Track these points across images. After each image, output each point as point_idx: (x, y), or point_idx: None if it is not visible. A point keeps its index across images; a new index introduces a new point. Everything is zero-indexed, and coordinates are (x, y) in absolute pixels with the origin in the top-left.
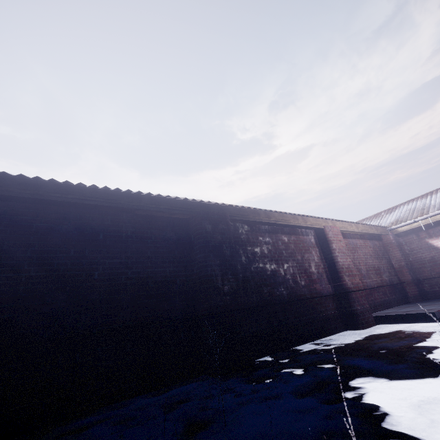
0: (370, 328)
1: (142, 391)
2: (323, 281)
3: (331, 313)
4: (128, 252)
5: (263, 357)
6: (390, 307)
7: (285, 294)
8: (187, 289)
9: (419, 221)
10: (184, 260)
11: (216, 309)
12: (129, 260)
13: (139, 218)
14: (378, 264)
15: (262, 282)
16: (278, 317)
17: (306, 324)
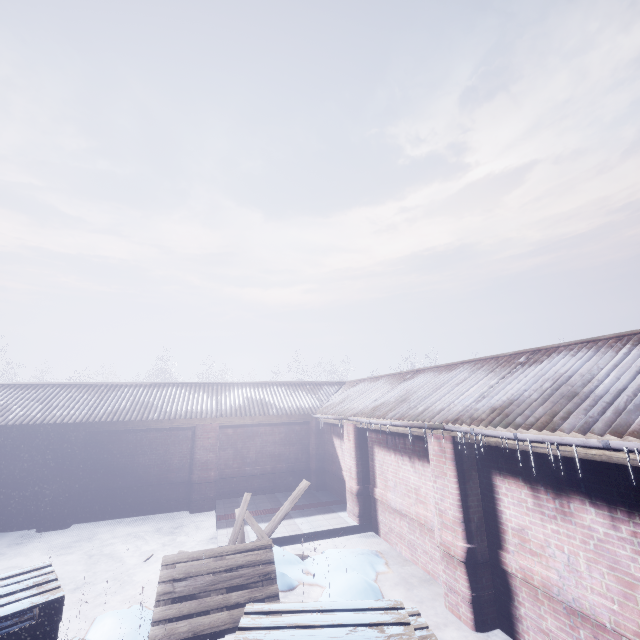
0: (201, 513)
1: (1, 531)
2: (183, 470)
3: (177, 496)
4: (7, 457)
5: (90, 522)
6: (270, 493)
7: (130, 482)
8: (43, 478)
9: (320, 419)
10: (46, 459)
11: (45, 496)
12: (6, 462)
13: (19, 434)
14: (282, 451)
15: (110, 472)
16: (116, 497)
17: (143, 504)
